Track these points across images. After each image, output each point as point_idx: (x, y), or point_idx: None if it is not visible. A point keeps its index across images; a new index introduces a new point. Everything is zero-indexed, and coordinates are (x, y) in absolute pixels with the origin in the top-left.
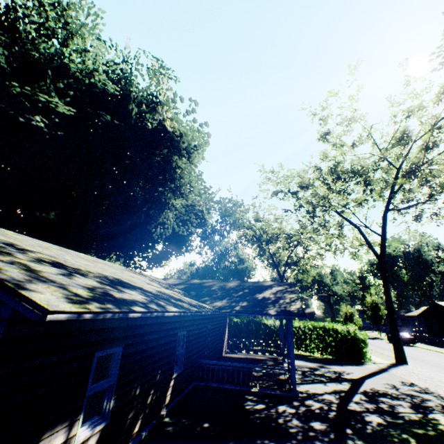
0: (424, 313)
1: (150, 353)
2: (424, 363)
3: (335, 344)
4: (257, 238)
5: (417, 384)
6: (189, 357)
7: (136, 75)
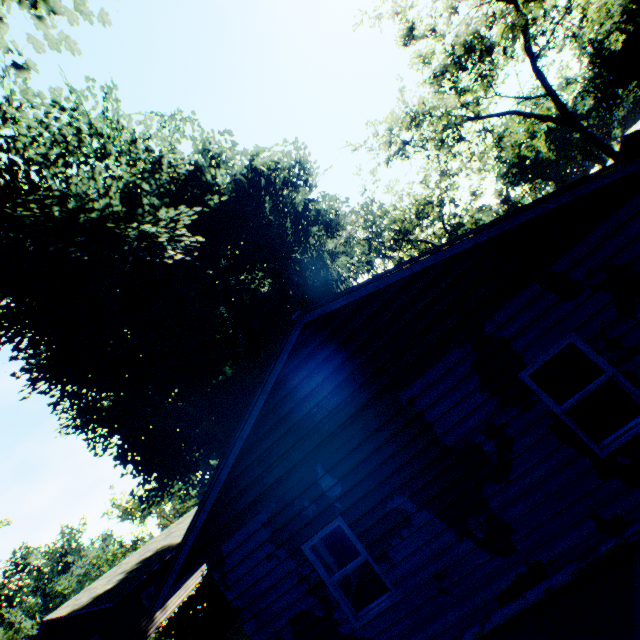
0: None
1: None
2: None
3: None
4: (394, 241)
5: None
6: None
7: (176, 139)
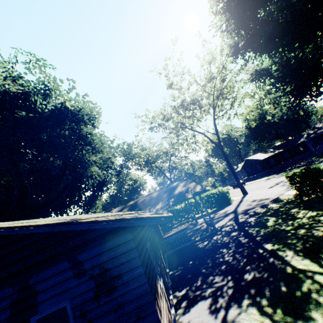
0: (243, 166)
1: (153, 243)
2: (254, 190)
3: (215, 201)
4: (146, 162)
5: (257, 199)
6: (159, 242)
7: (25, 72)
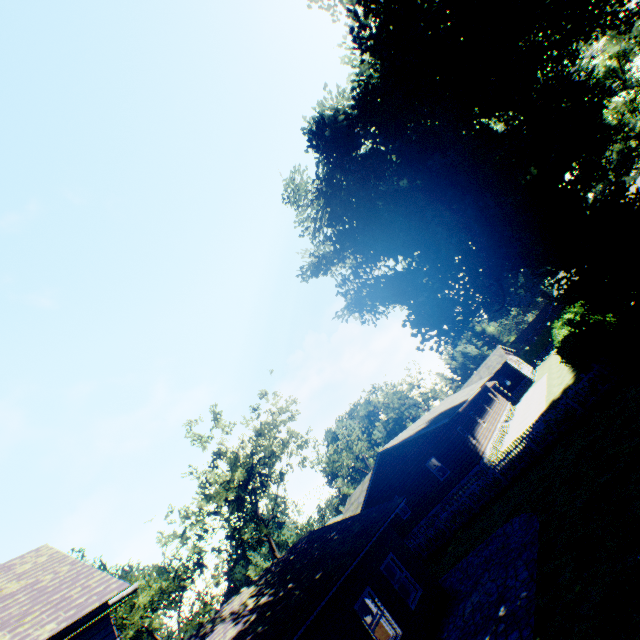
0: None
1: None
2: None
3: None
4: None
5: None
6: None
7: None
